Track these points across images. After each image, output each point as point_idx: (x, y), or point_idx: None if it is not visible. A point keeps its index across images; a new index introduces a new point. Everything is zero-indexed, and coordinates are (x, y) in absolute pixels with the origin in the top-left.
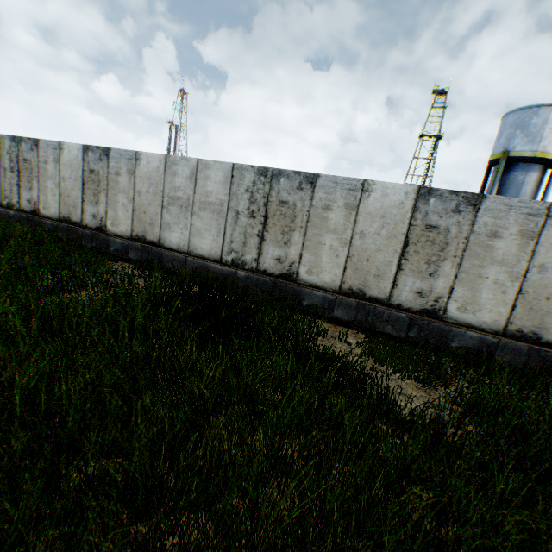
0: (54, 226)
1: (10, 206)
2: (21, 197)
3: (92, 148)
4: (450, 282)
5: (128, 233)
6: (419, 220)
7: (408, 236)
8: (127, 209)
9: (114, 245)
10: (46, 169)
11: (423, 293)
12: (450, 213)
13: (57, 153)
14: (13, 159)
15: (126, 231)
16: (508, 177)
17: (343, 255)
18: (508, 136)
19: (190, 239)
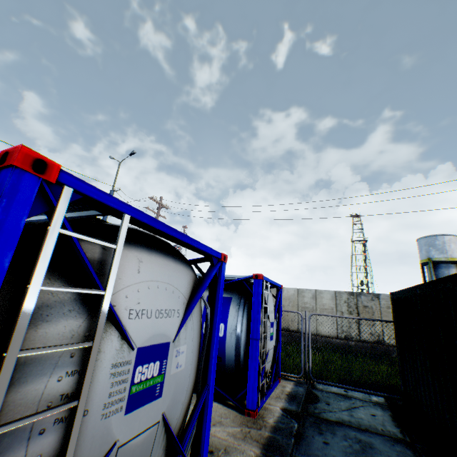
0: None
1: None
2: None
3: None
4: None
5: None
6: None
7: None
8: None
9: None
10: None
11: None
12: None
13: None
14: None
15: None
16: (438, 272)
17: None
18: (426, 250)
19: (317, 327)
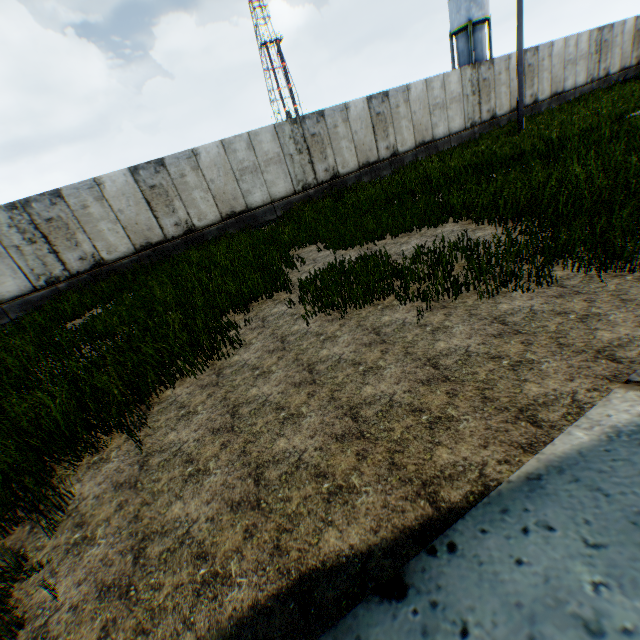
0: (508, 119)
1: (472, 126)
2: (481, 113)
3: (528, 51)
4: (639, 50)
5: (548, 96)
6: (634, 30)
7: (632, 38)
8: (547, 81)
9: (542, 108)
10: (499, 80)
11: (635, 58)
12: (639, 24)
13: (506, 65)
14: (473, 85)
15: (547, 95)
16: (475, 39)
17: (619, 56)
18: (467, 10)
19: (574, 81)
